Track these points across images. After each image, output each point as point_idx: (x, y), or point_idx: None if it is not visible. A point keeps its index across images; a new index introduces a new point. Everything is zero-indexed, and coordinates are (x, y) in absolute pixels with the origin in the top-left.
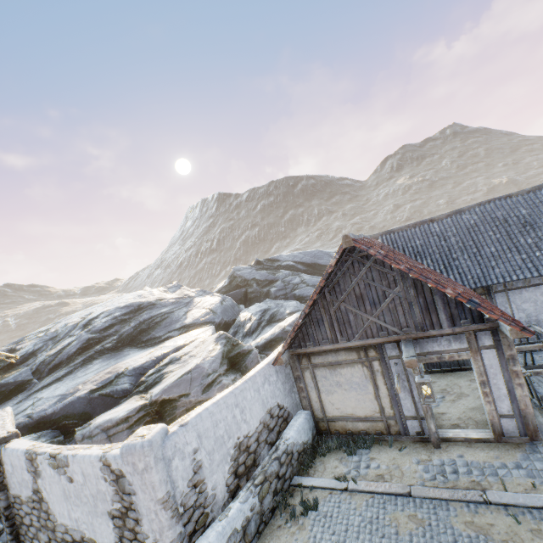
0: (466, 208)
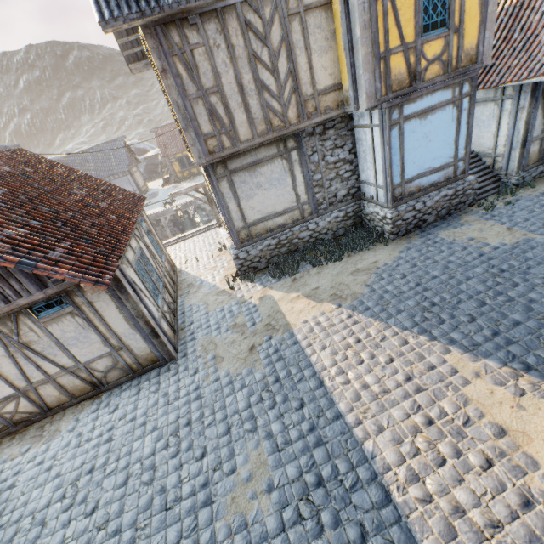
0: (94, 147)
